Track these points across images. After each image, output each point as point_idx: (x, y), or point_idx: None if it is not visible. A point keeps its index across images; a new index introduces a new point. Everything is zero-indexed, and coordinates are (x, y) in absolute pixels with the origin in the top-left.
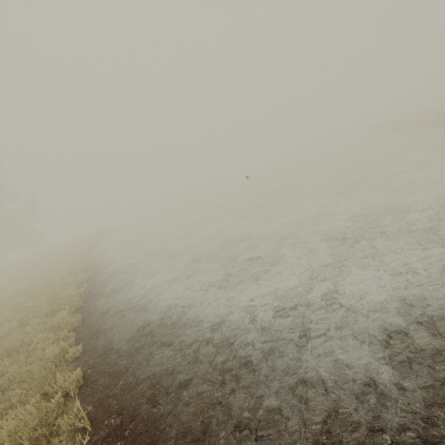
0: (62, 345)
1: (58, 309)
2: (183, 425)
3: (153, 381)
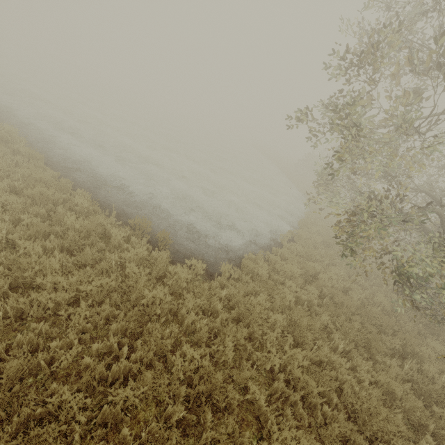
0: (52, 173)
1: (2, 139)
2: (160, 227)
3: (138, 212)
